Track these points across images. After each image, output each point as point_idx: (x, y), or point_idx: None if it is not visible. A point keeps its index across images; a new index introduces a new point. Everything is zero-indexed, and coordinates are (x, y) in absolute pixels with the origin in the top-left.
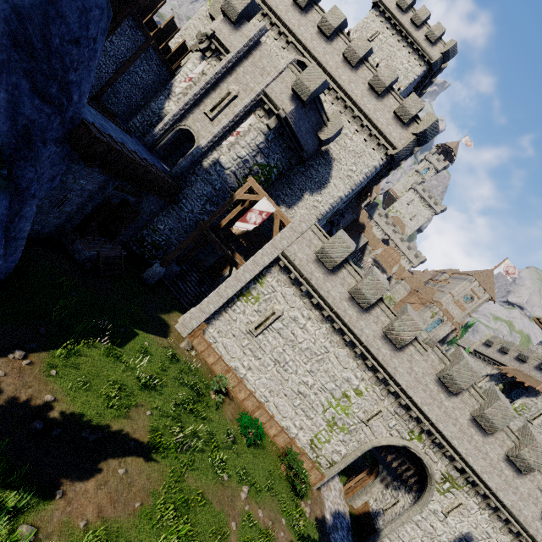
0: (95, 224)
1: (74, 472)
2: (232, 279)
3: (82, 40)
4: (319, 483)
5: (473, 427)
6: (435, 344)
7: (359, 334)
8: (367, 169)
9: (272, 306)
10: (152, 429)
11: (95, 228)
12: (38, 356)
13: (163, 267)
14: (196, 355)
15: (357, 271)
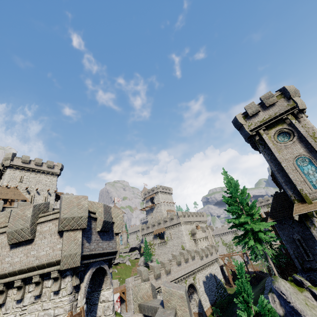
0: None
1: None
2: None
3: None
4: None
5: (186, 263)
6: (171, 260)
7: None
8: None
9: None
10: None
11: None
12: None
13: None
14: None
15: (151, 271)
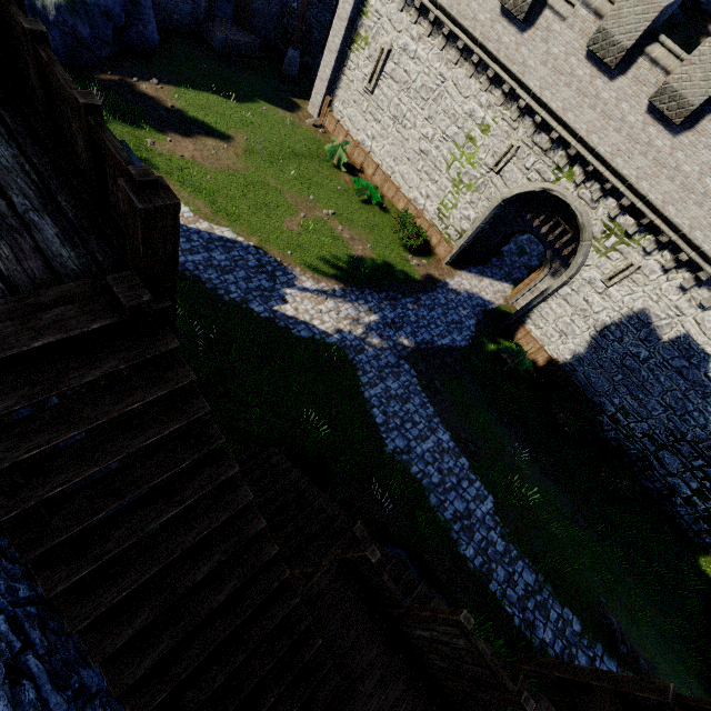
0: (214, 4)
1: (182, 139)
2: (336, 21)
3: None
4: (448, 256)
5: (655, 124)
6: None
7: (472, 28)
8: None
9: (380, 43)
10: (247, 148)
11: (231, 21)
12: (169, 88)
13: (296, 50)
14: (324, 133)
15: None
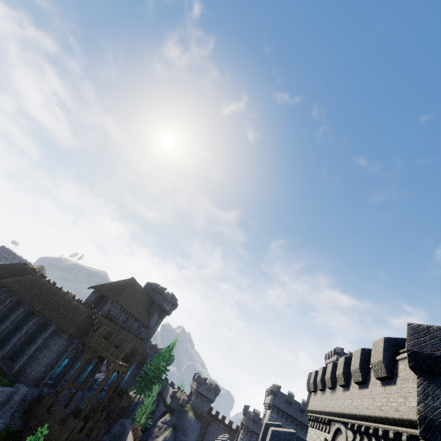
0: None
1: None
2: None
3: (191, 425)
4: None
5: None
6: None
7: None
8: (267, 417)
9: None
10: None
11: None
12: None
13: None
14: None
15: None
